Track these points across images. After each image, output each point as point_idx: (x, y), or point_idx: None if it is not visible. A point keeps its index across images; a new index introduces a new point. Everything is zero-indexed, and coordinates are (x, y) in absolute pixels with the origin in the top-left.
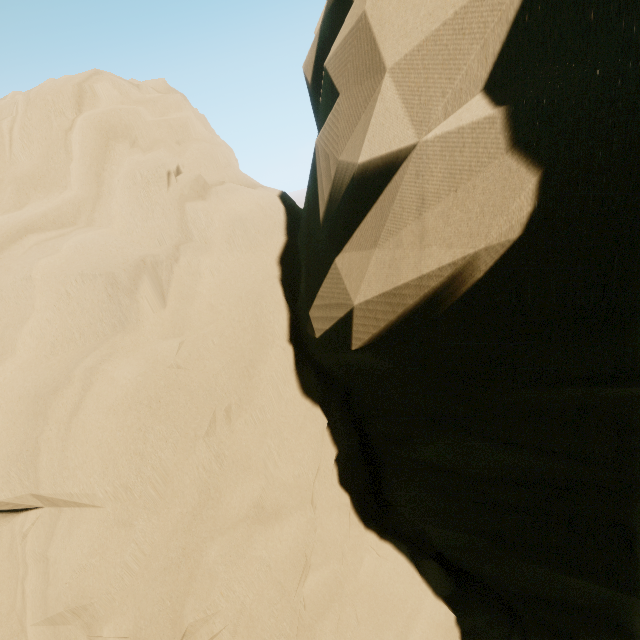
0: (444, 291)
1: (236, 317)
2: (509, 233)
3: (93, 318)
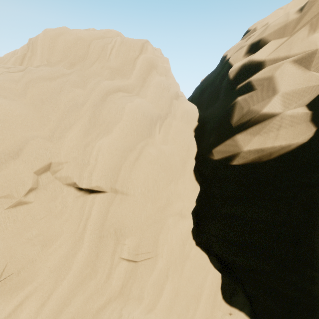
0: (277, 151)
1: (182, 145)
2: (304, 140)
3: (142, 129)
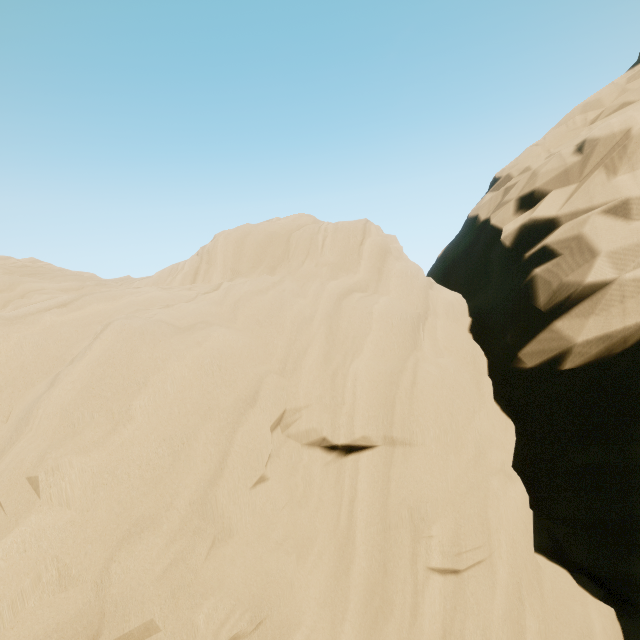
0: (635, 333)
1: (462, 355)
2: None
3: (404, 339)
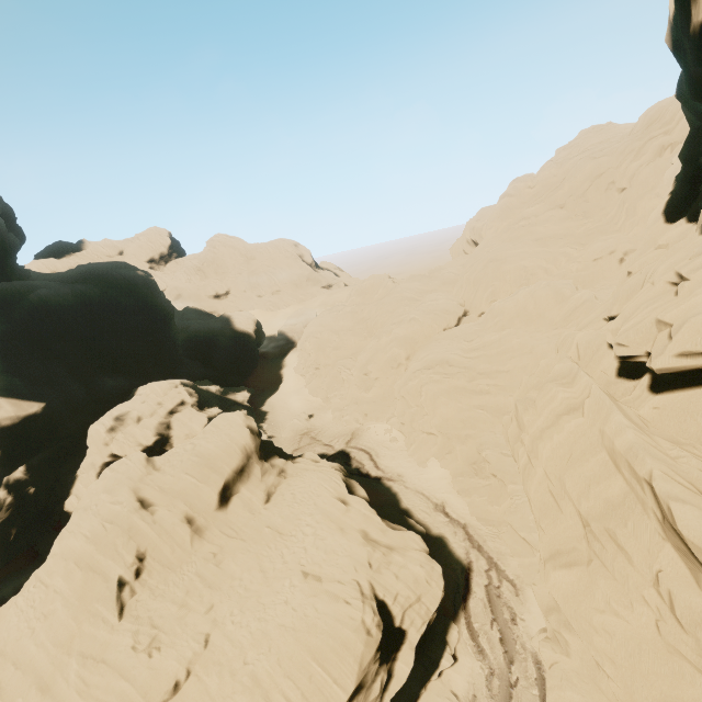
0: None
1: None
2: None
3: (655, 154)
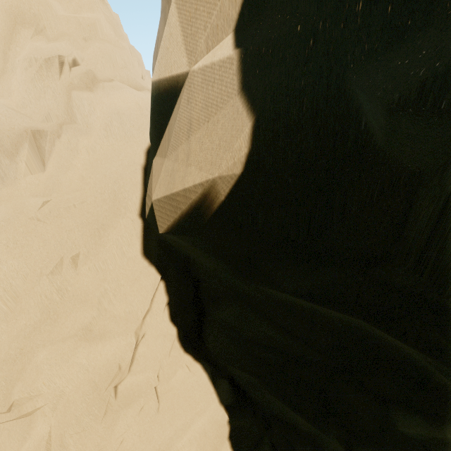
0: (202, 204)
1: (99, 190)
2: (234, 168)
3: None
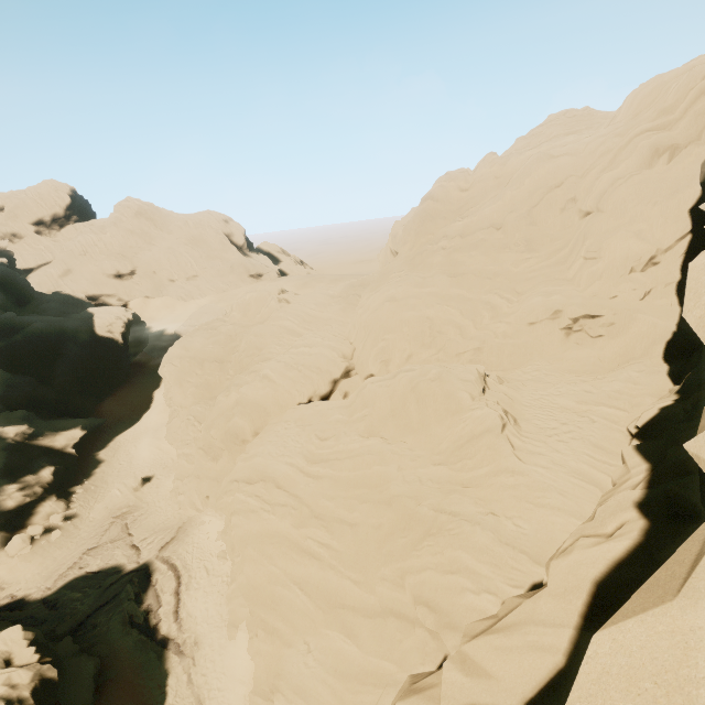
0: None
1: (688, 174)
2: None
3: (643, 162)
